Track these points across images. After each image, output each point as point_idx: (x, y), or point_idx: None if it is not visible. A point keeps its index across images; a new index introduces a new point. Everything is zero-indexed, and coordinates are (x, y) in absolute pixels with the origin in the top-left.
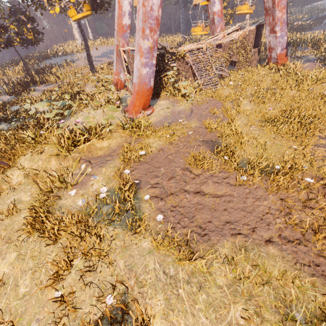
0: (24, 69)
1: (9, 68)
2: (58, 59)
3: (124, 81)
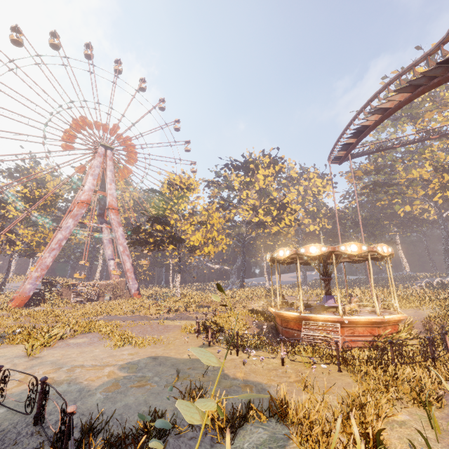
0: None
1: None
2: None
3: None
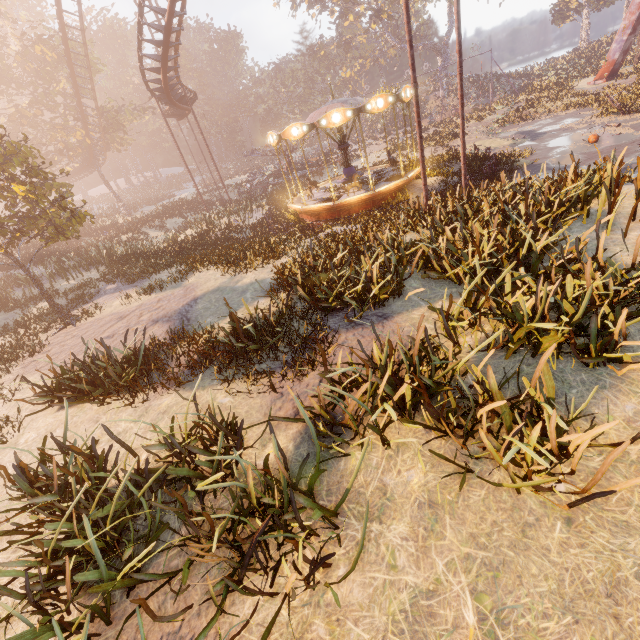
0: None
1: None
2: None
3: None
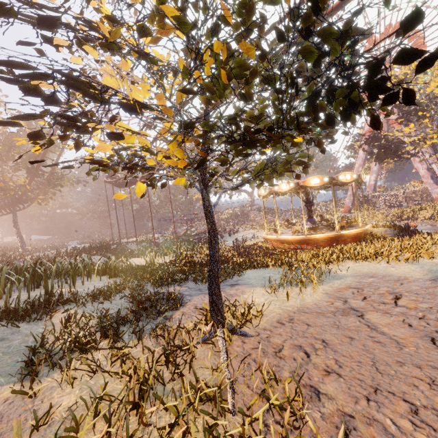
0: None
1: None
2: None
3: None
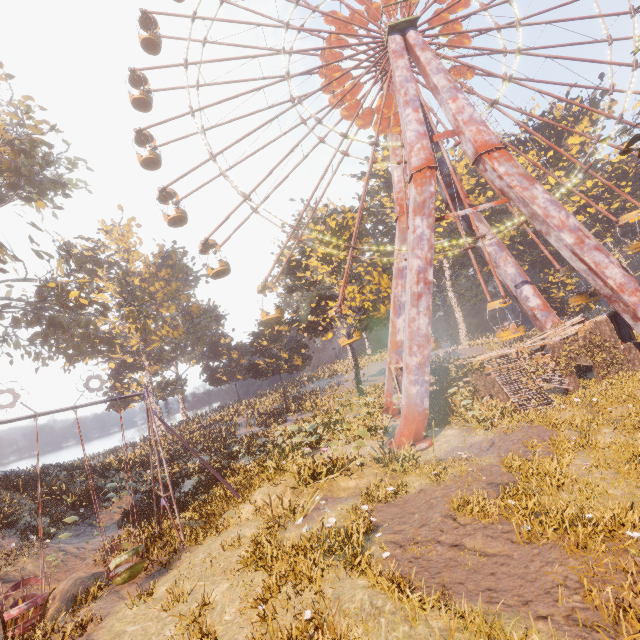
0: (282, 396)
1: (267, 396)
2: (322, 383)
3: (399, 404)
